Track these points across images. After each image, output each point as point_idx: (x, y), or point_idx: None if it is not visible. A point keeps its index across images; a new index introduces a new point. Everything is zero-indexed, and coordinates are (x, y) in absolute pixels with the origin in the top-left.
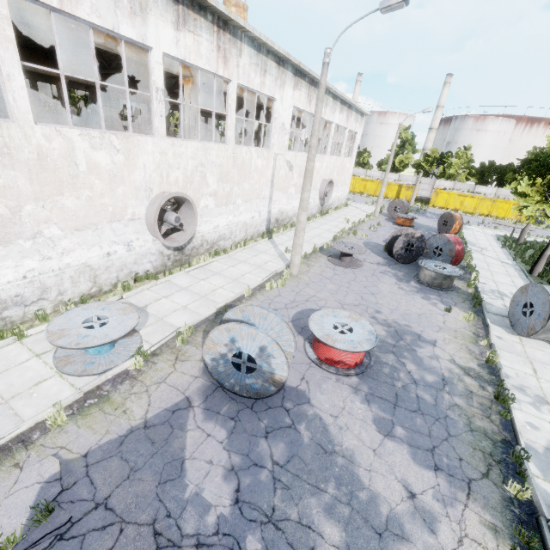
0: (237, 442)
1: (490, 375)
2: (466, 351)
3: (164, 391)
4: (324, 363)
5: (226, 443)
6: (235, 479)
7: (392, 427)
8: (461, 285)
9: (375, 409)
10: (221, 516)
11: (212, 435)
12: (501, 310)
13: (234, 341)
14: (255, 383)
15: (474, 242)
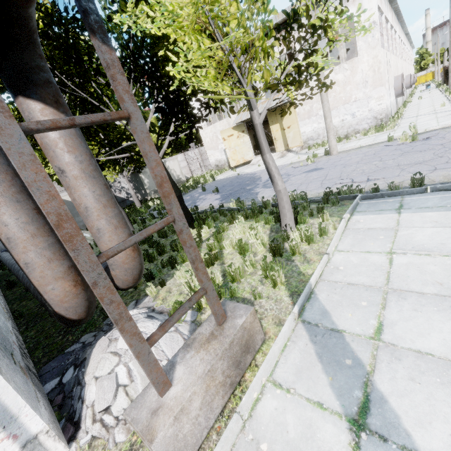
0: None
1: None
2: None
3: None
4: None
5: None
6: None
7: None
8: None
9: None
10: None
11: None
12: None
13: None
14: None
15: None
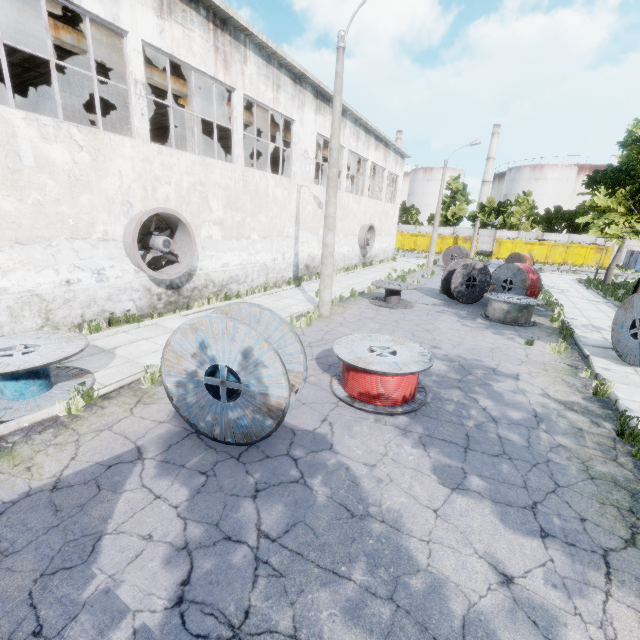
0: (203, 505)
1: (603, 409)
2: (562, 384)
3: (104, 440)
4: (357, 401)
5: (184, 508)
6: (186, 562)
7: (463, 477)
8: (543, 321)
9: (434, 454)
10: (141, 629)
11: (164, 496)
12: (601, 342)
13: (204, 347)
14: (243, 417)
15: (552, 285)
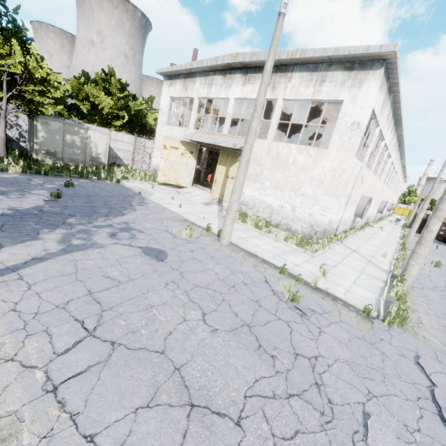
0: None
1: None
2: None
3: None
4: None
5: None
6: None
7: None
8: None
9: None
10: None
11: None
12: None
13: None
14: None
15: None
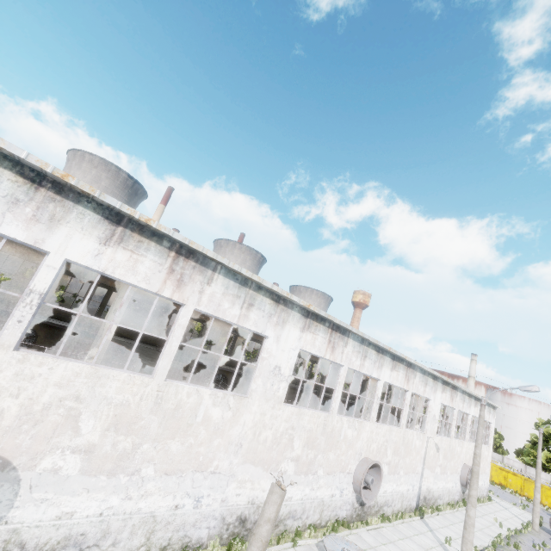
0: None
1: None
2: None
3: None
4: None
5: None
6: None
7: None
8: None
9: None
10: None
11: None
12: None
13: None
14: None
15: None
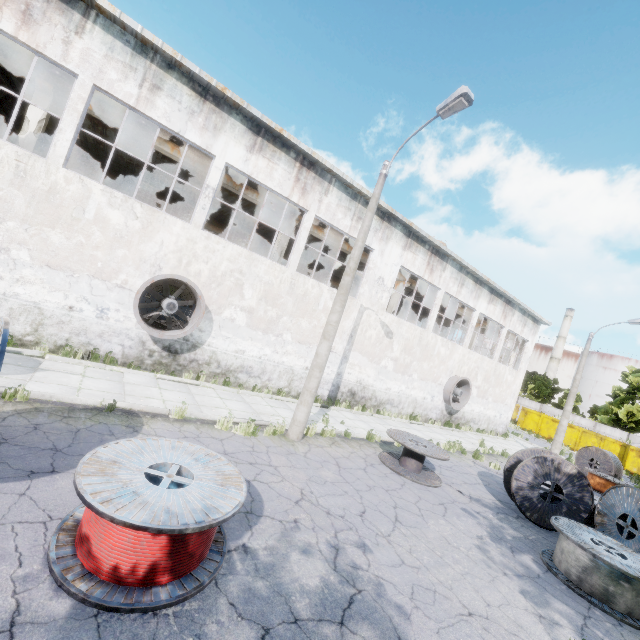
0: None
1: None
2: None
3: None
4: (72, 534)
5: None
6: None
7: None
8: None
9: None
10: None
11: None
12: None
13: None
14: None
15: None
